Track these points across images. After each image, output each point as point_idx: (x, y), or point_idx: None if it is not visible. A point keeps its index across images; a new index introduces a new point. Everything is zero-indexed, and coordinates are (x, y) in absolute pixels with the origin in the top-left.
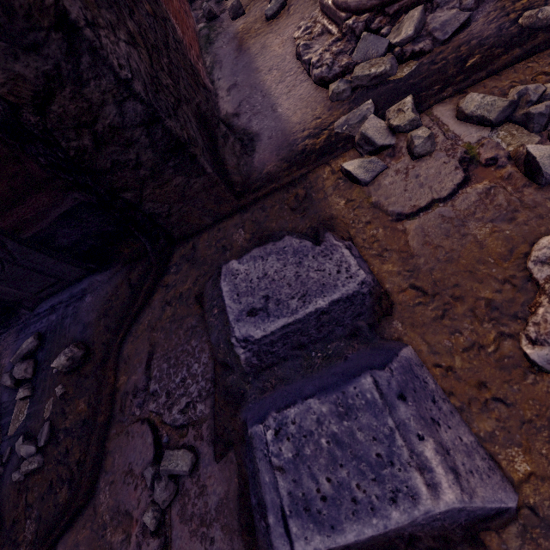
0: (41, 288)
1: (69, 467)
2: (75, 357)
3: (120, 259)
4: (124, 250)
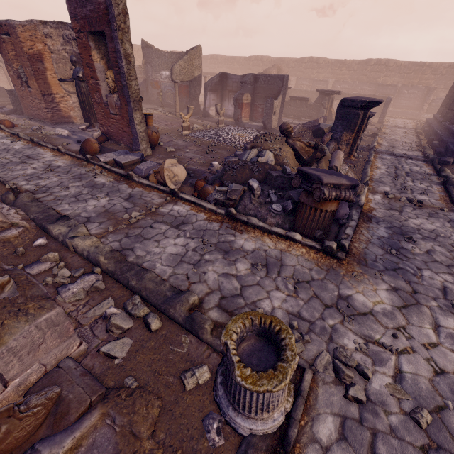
0: None
1: None
2: None
3: None
4: None
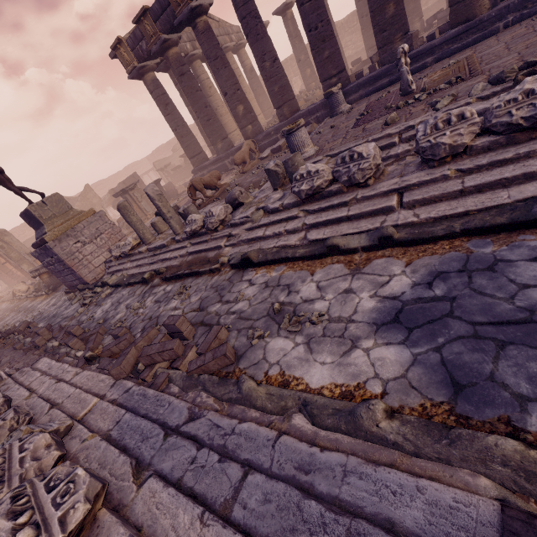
0: None
1: None
2: None
3: None
4: None
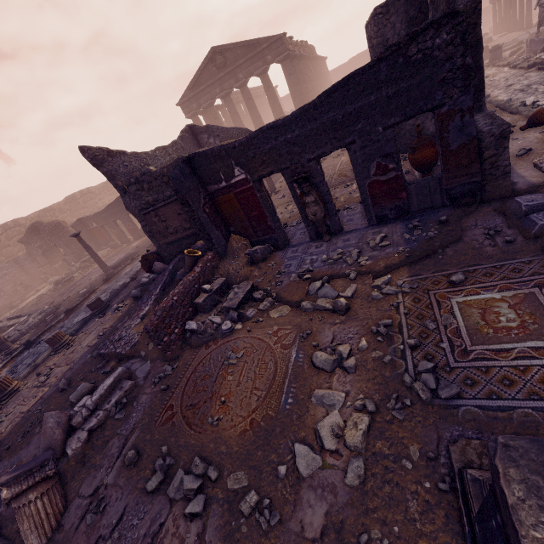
0: (423, 208)
1: (450, 235)
2: (447, 218)
3: (457, 205)
4: (464, 200)
